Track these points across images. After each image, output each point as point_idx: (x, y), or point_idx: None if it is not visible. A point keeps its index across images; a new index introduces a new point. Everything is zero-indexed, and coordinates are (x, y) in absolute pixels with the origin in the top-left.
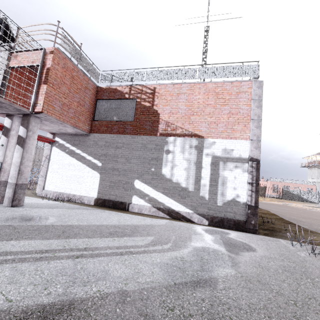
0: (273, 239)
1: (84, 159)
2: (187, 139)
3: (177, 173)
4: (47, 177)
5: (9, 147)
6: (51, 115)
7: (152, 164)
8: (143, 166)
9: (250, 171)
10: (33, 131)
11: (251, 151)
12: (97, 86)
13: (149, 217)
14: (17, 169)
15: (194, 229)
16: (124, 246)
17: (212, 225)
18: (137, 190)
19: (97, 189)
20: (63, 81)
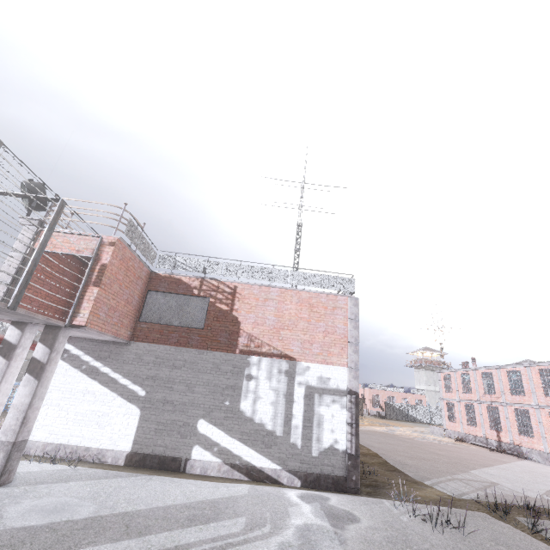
0: (377, 500)
1: (115, 384)
2: (276, 360)
3: (261, 409)
4: None
5: (6, 376)
6: (94, 328)
7: (226, 394)
8: (213, 397)
9: (349, 408)
10: (58, 351)
11: (349, 381)
12: (151, 271)
13: (220, 482)
14: (20, 417)
15: (287, 496)
16: (219, 537)
17: (306, 486)
18: (202, 436)
19: (133, 436)
20: (117, 276)
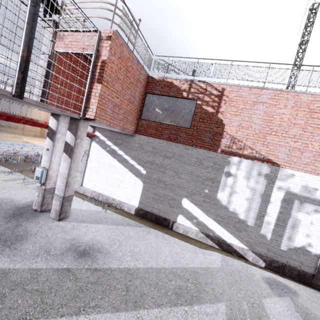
0: None
1: (127, 163)
2: (257, 163)
3: (236, 201)
4: (86, 173)
5: (54, 152)
6: (103, 121)
7: (206, 184)
8: (195, 184)
9: None
10: (81, 138)
11: None
12: (148, 76)
13: (198, 246)
14: (64, 181)
15: (256, 280)
16: None
17: (269, 268)
18: (185, 209)
19: (139, 198)
20: (117, 75)
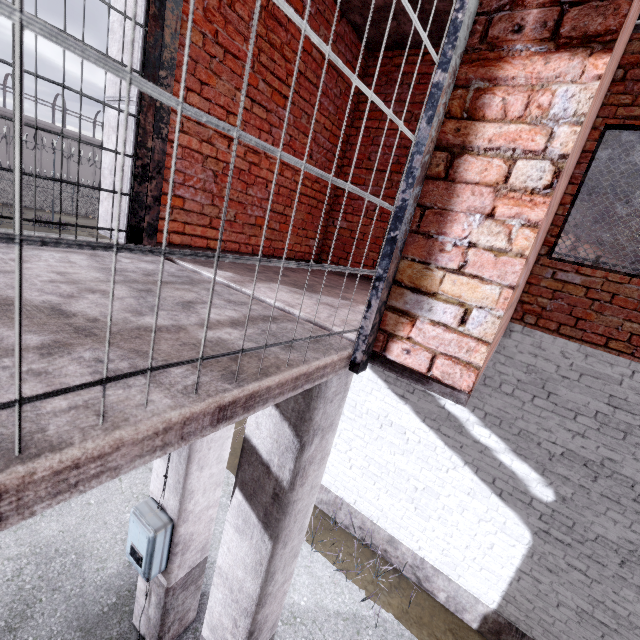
0: None
1: (458, 432)
2: None
3: None
4: None
5: (197, 455)
6: None
7: None
8: None
9: None
10: (324, 424)
11: None
12: (635, 27)
13: None
14: (240, 622)
15: None
16: None
17: None
18: None
19: (505, 583)
20: None
